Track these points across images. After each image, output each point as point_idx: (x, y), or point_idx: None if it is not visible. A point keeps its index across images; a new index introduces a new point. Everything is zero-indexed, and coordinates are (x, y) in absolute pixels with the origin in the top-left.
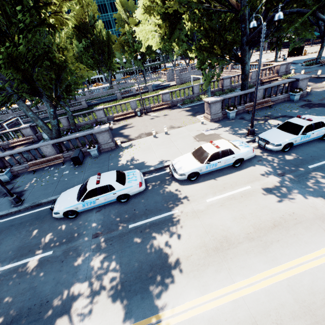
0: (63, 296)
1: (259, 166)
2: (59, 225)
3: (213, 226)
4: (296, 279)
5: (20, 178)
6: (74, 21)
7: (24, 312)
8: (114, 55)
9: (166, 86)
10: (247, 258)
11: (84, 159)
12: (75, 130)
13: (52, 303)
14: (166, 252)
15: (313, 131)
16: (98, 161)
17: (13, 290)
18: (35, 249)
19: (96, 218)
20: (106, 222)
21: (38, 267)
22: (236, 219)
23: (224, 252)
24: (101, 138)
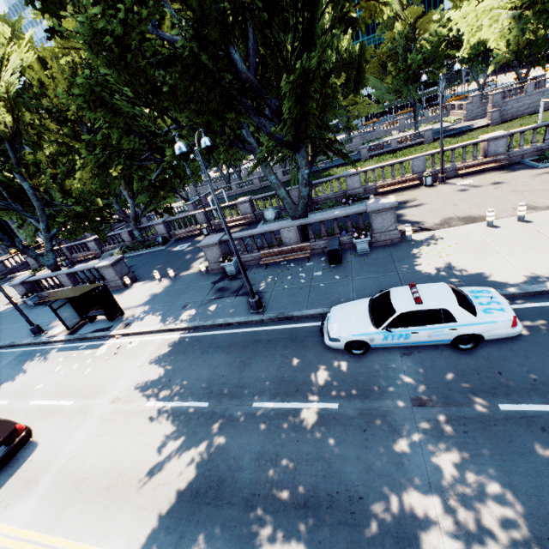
0: (390, 501)
1: None
2: (334, 360)
3: None
4: None
5: (248, 273)
6: None
7: (321, 496)
8: (364, 83)
9: (464, 130)
10: None
11: (343, 256)
12: (311, 209)
13: (371, 505)
14: None
15: None
16: (372, 261)
17: (292, 449)
18: (306, 391)
19: (406, 367)
20: (433, 380)
21: (321, 424)
22: None
23: None
24: (378, 221)
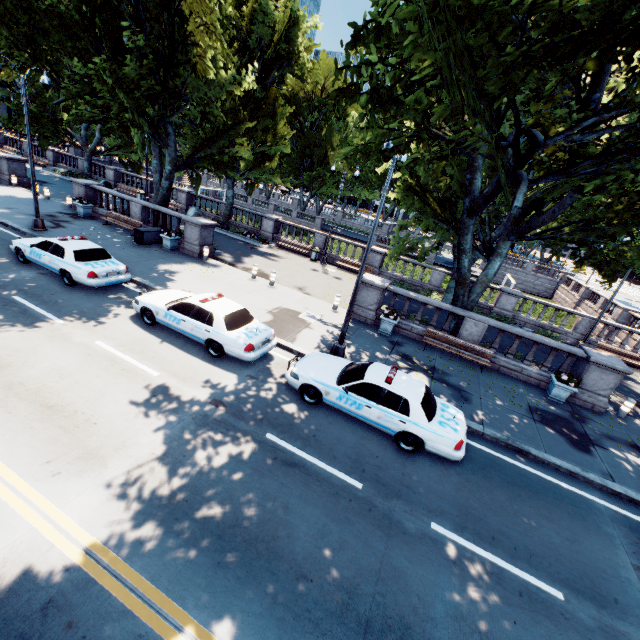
0: None
1: (232, 378)
2: (6, 258)
3: (33, 353)
4: None
5: (90, 220)
6: None
7: None
8: None
9: None
10: None
11: (154, 244)
12: (223, 226)
13: None
14: None
15: (373, 402)
16: (156, 253)
17: None
18: None
19: (26, 275)
20: (20, 281)
21: None
22: (57, 371)
23: None
24: (189, 232)
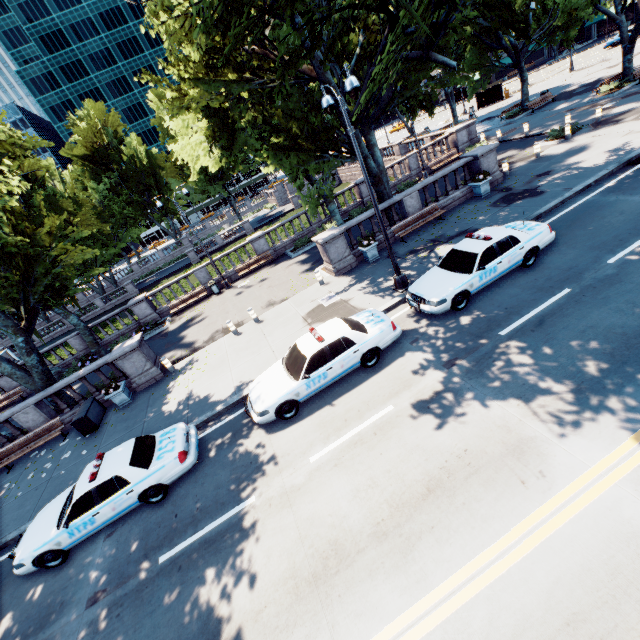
0: None
1: (413, 353)
2: (31, 589)
3: (314, 520)
4: (460, 620)
5: None
6: (82, 150)
7: None
8: (169, 187)
9: (277, 216)
10: (369, 589)
11: (104, 416)
12: (101, 354)
13: None
14: (219, 611)
15: (498, 258)
16: (129, 414)
17: None
18: None
19: (101, 555)
20: (119, 559)
21: None
22: (360, 492)
23: (328, 584)
24: (129, 366)
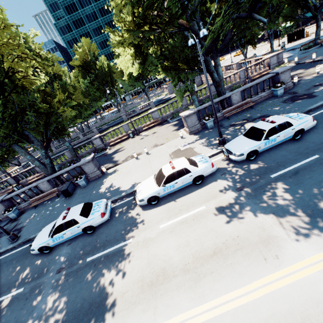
0: None
1: (221, 180)
2: (37, 260)
3: (156, 256)
4: (216, 321)
5: (24, 214)
6: (78, 62)
7: None
8: (117, 82)
9: (167, 99)
10: (175, 295)
11: (75, 190)
12: (78, 161)
13: None
14: (108, 288)
15: (278, 133)
16: (85, 190)
17: None
18: (12, 286)
19: (65, 252)
20: (71, 255)
21: (9, 305)
22: (180, 247)
23: (157, 288)
24: (87, 168)
